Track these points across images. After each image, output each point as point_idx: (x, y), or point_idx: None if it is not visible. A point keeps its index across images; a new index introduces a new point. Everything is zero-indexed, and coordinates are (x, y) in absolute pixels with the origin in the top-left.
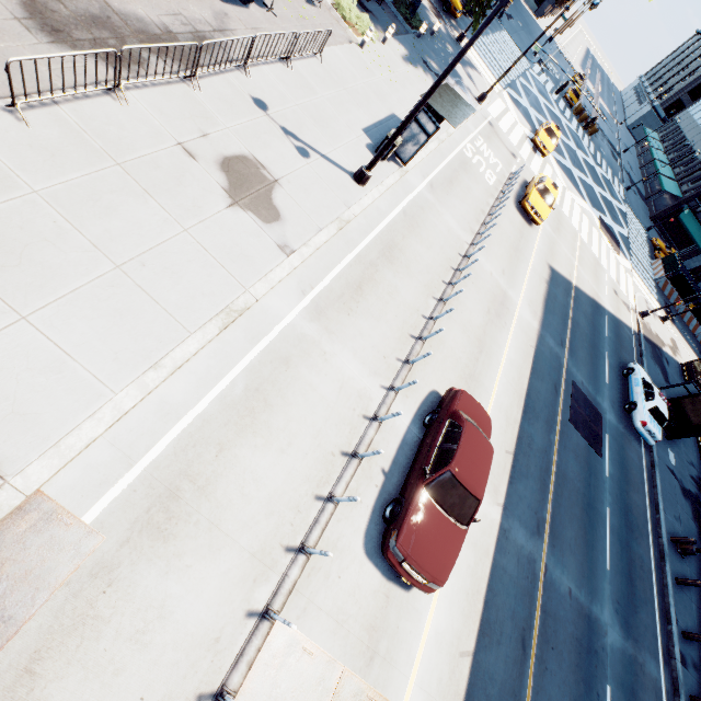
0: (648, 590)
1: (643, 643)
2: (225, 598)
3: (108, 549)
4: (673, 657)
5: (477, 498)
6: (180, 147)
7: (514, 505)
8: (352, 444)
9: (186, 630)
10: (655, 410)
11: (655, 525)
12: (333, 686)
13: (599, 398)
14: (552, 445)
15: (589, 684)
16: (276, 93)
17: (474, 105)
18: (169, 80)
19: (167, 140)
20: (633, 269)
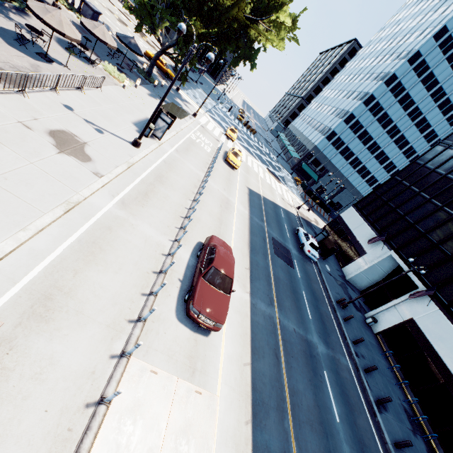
0: (333, 326)
1: (336, 350)
2: (94, 350)
3: (6, 329)
4: (352, 354)
5: (230, 278)
6: (20, 123)
7: (255, 292)
8: (158, 267)
9: (71, 369)
10: (312, 244)
11: (328, 297)
12: (173, 388)
13: (287, 243)
14: (268, 264)
15: (315, 371)
16: (77, 103)
17: (192, 118)
18: (7, 92)
19: (11, 120)
20: (289, 190)
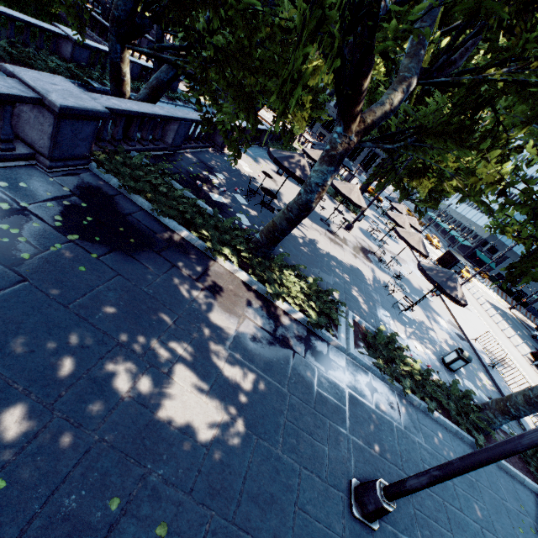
0: None
1: None
2: None
3: None
4: None
5: None
6: None
7: None
8: (535, 373)
9: None
10: None
11: None
12: None
13: None
14: None
15: None
16: None
17: None
18: None
19: None
20: (487, 287)
